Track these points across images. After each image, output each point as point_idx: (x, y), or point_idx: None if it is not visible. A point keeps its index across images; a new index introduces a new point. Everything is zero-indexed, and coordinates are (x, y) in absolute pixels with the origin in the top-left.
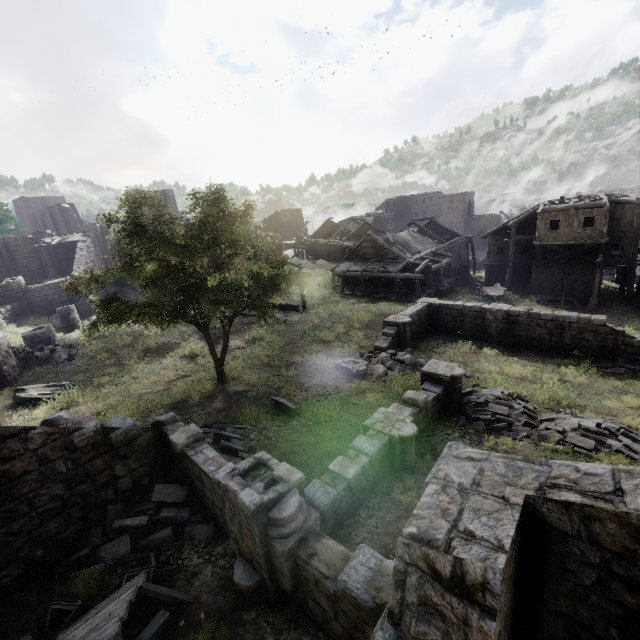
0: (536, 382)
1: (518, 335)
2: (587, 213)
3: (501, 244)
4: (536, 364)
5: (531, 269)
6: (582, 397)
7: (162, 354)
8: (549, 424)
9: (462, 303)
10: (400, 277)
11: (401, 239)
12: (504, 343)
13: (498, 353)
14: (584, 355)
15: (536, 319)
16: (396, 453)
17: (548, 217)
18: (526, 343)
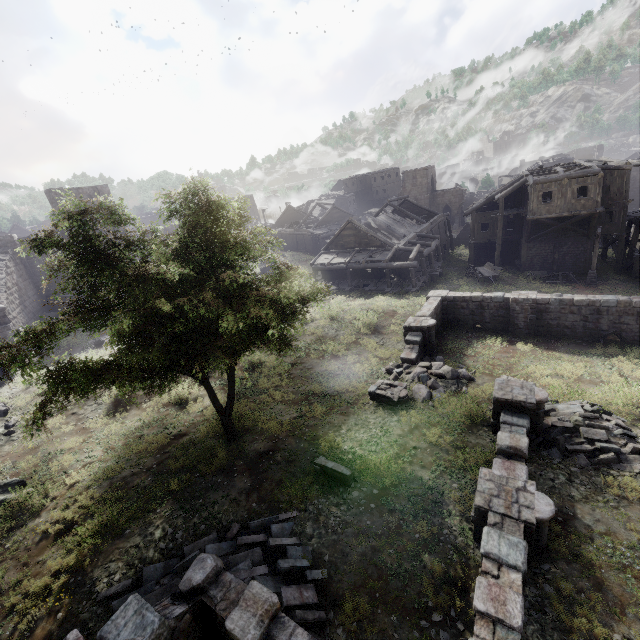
0: (597, 382)
1: (548, 324)
2: (581, 182)
3: (485, 220)
4: (581, 357)
5: (515, 243)
6: None
7: (138, 404)
8: None
9: (481, 294)
10: (392, 266)
11: (383, 223)
12: (532, 334)
13: (534, 348)
14: (623, 340)
15: (569, 306)
16: (533, 542)
17: (540, 189)
18: (557, 332)
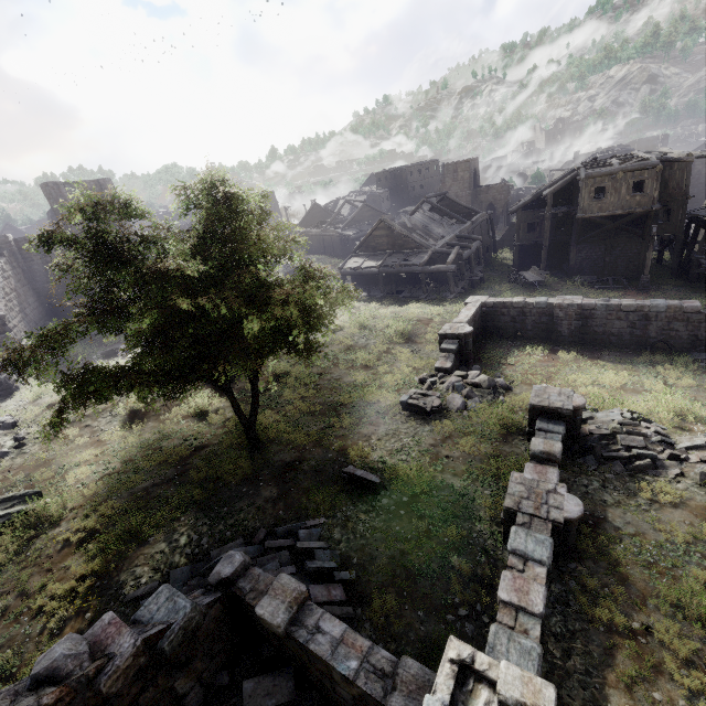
0: (640, 391)
1: (593, 331)
2: (637, 176)
3: (532, 219)
4: (626, 366)
5: (563, 246)
6: (702, 405)
7: (156, 416)
8: (705, 456)
9: (523, 299)
10: (428, 271)
11: (419, 223)
12: (576, 342)
13: (577, 357)
14: (672, 348)
15: (616, 311)
16: (560, 541)
17: (592, 184)
18: (602, 340)
